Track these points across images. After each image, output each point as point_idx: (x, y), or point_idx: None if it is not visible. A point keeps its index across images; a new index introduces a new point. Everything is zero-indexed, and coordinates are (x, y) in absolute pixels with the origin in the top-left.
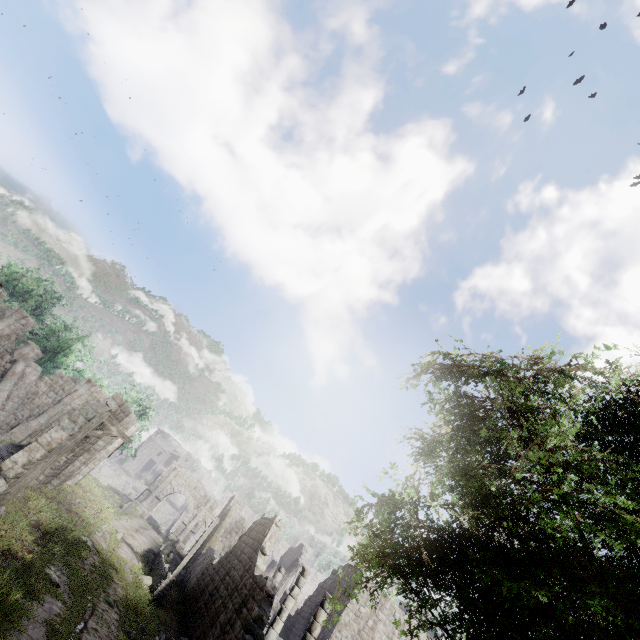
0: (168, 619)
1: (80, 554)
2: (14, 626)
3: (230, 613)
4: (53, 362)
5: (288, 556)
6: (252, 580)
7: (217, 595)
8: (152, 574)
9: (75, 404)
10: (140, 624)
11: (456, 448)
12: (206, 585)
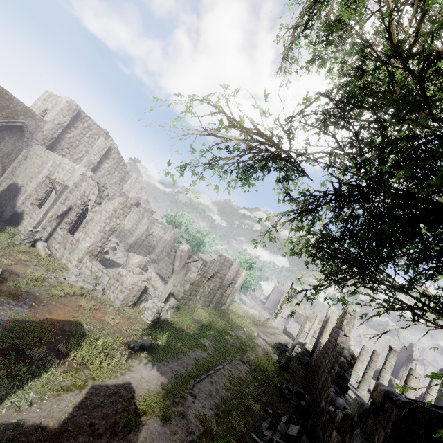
0: (291, 379)
1: (224, 336)
2: (174, 355)
3: (325, 374)
4: (199, 251)
5: (401, 353)
6: (336, 352)
7: (321, 366)
8: (282, 356)
9: None
10: (266, 376)
11: None
12: (317, 362)
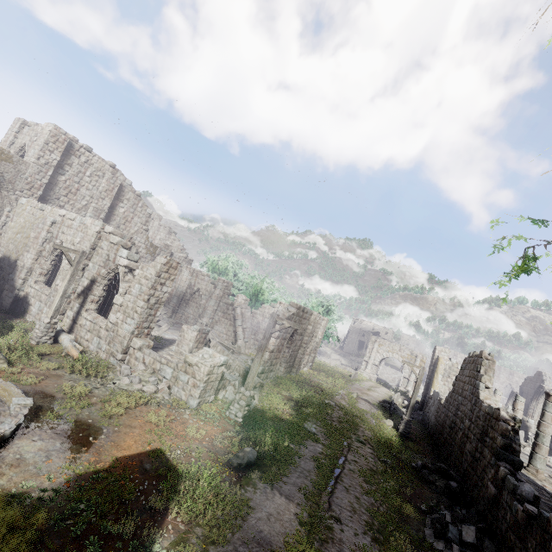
0: (419, 449)
1: (326, 411)
2: (289, 463)
3: (474, 442)
4: (258, 301)
5: (527, 385)
6: (483, 412)
7: (455, 428)
8: (393, 417)
9: None
10: (394, 455)
11: None
12: (443, 421)
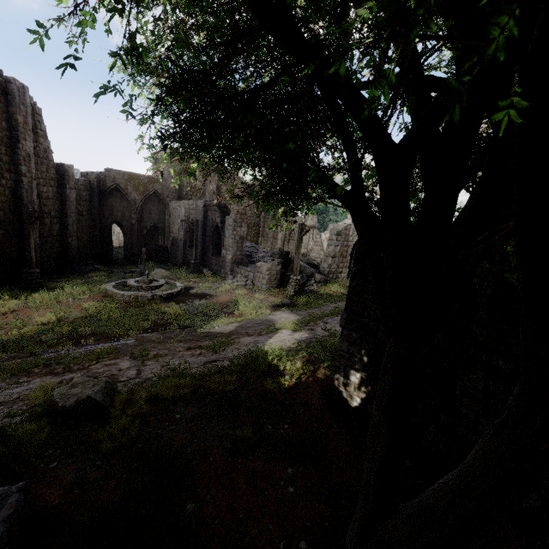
0: None
1: None
2: (312, 306)
3: None
4: None
5: None
6: None
7: None
8: None
9: None
10: None
11: None
12: None
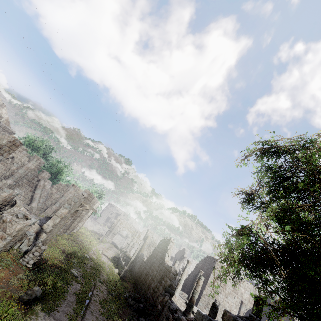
0: (128, 286)
1: (84, 262)
2: (61, 297)
3: (156, 283)
4: (56, 178)
5: (178, 254)
6: (164, 268)
7: (148, 275)
8: (118, 267)
9: (69, 196)
10: (116, 290)
11: (273, 196)
12: (143, 270)
